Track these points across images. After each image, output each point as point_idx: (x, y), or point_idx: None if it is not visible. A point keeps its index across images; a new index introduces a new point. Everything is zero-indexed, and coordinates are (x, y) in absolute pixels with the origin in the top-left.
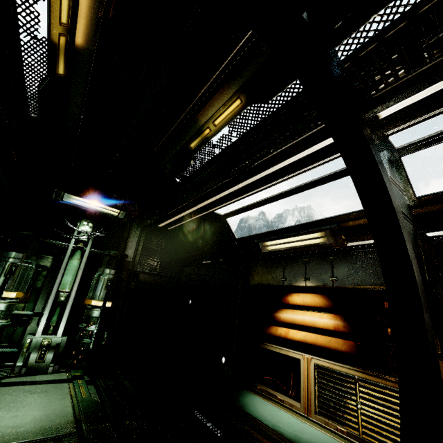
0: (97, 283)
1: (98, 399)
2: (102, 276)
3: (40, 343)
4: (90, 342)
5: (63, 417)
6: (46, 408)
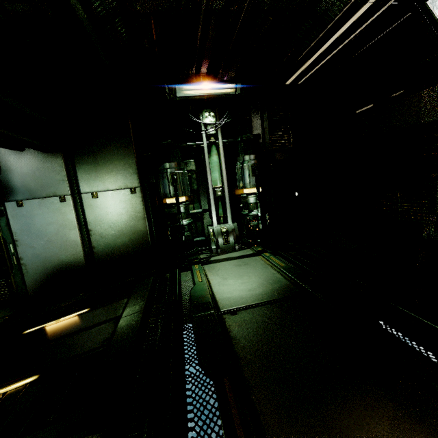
0: (242, 172)
1: (292, 266)
2: (244, 164)
3: (220, 231)
4: (257, 224)
5: (280, 282)
6: (260, 276)
